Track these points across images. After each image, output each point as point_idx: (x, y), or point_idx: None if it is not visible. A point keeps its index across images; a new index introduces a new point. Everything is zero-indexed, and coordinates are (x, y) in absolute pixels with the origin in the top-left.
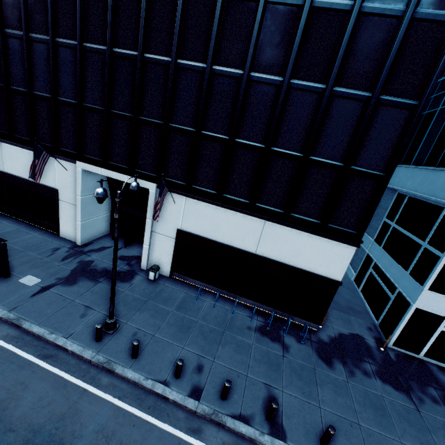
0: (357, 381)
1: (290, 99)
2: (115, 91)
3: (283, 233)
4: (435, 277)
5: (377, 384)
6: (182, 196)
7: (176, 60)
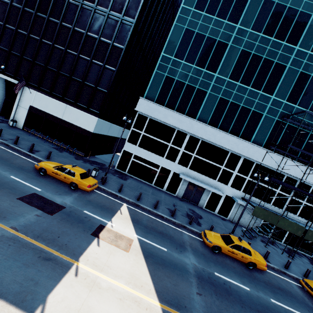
0: (84, 163)
1: (79, 61)
2: (15, 45)
3: (73, 110)
4: (129, 136)
5: (93, 167)
6: (35, 91)
7: (41, 39)
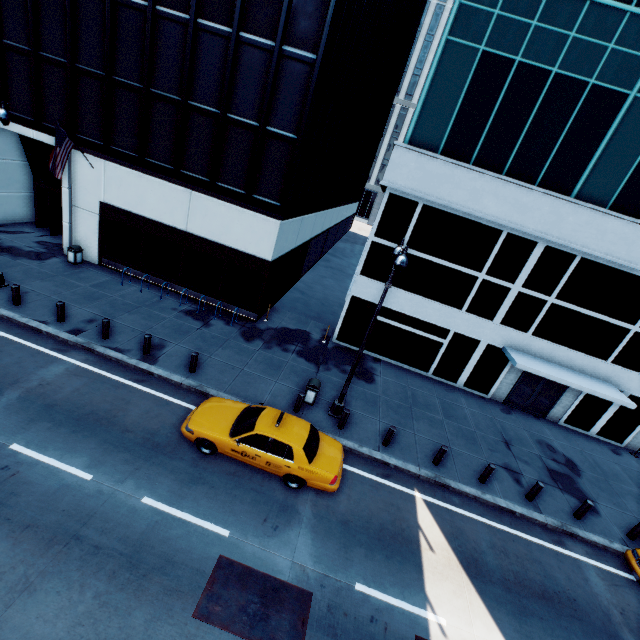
0: (269, 352)
1: (200, 43)
2: (6, 15)
3: (211, 205)
4: (364, 260)
5: (291, 356)
6: (101, 159)
7: None
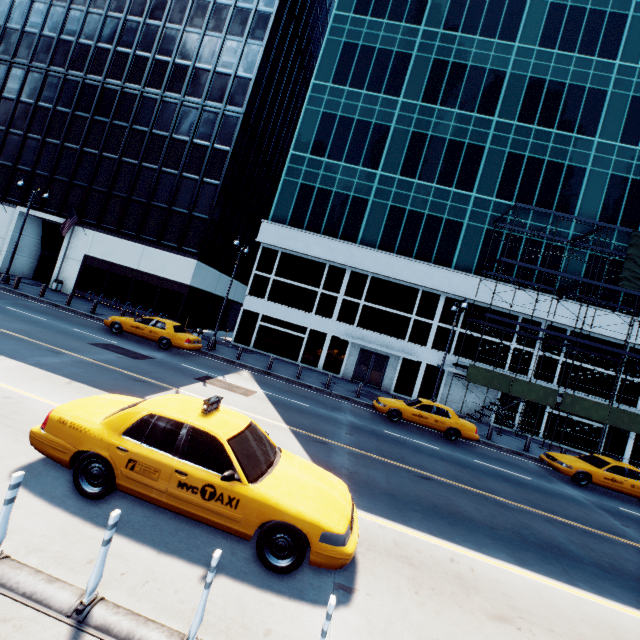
0: None
1: (162, 177)
2: (60, 166)
3: (156, 253)
4: (251, 285)
5: None
6: (92, 231)
7: (102, 153)
